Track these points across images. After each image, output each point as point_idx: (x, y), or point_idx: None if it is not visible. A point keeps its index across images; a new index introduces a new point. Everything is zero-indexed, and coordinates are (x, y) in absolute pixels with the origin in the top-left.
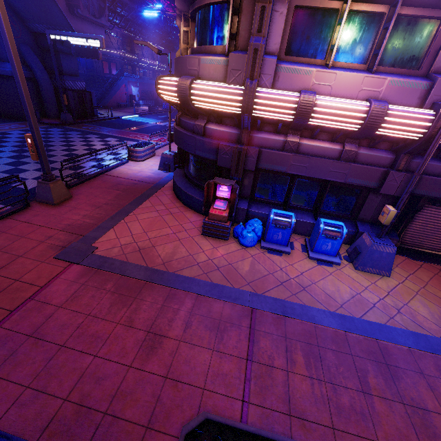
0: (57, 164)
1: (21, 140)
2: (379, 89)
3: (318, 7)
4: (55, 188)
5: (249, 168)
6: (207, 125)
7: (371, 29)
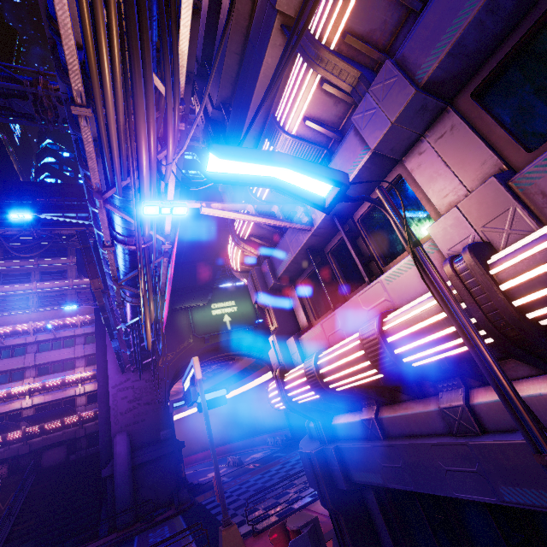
0: (286, 496)
1: (289, 469)
2: (383, 297)
3: (312, 271)
4: (227, 536)
5: (340, 485)
6: (309, 422)
7: (358, 245)
